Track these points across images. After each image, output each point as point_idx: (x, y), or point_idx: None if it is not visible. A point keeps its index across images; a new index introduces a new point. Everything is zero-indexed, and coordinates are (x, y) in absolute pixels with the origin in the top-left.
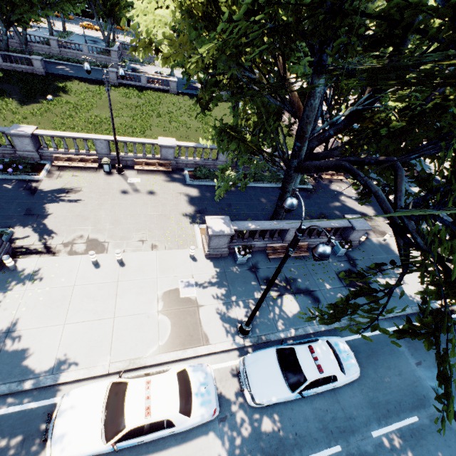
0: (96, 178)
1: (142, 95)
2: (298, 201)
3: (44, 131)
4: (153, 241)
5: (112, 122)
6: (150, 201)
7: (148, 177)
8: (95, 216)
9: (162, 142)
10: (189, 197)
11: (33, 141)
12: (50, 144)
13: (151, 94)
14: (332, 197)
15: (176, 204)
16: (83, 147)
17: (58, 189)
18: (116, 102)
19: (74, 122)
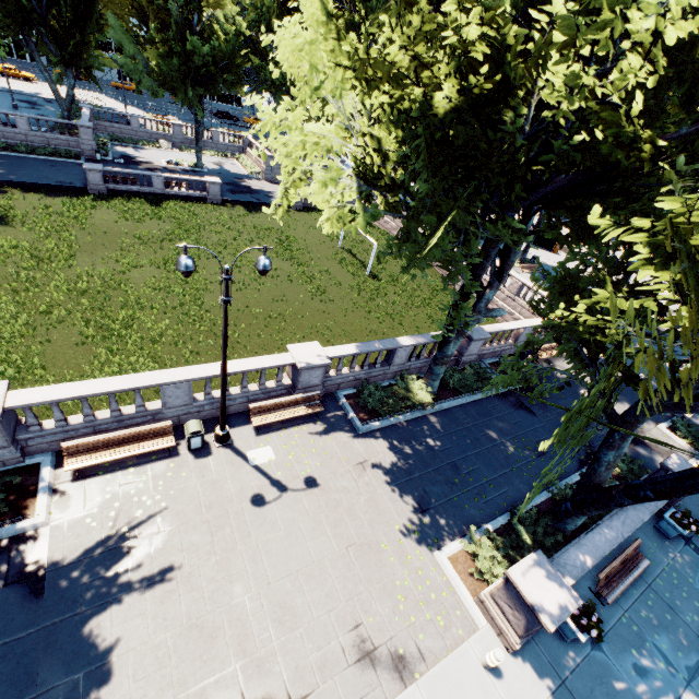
0: (179, 475)
1: (162, 211)
2: (538, 419)
3: (32, 392)
4: (388, 643)
5: (223, 358)
6: (321, 509)
7: (284, 438)
8: (228, 613)
9: (304, 360)
10: (382, 471)
11: (4, 423)
12: (7, 372)
13: (177, 208)
14: (571, 396)
15: (370, 499)
16: (88, 363)
17: (100, 549)
18: (117, 232)
19: (44, 295)
